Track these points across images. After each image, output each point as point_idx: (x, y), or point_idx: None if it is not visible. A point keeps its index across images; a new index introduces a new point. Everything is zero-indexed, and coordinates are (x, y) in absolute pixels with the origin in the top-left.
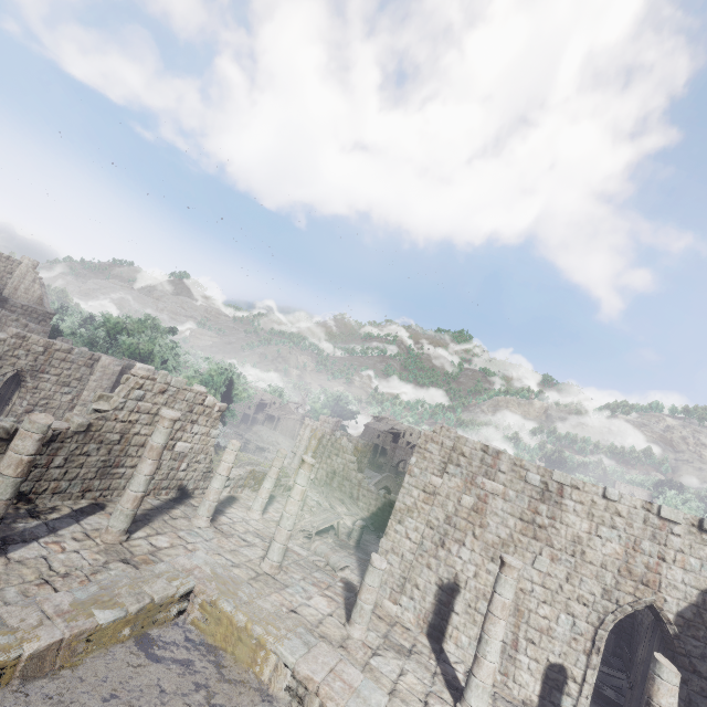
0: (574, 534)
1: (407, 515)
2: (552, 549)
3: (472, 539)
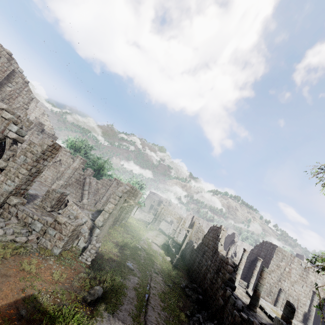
0: (311, 280)
1: (271, 272)
2: (306, 284)
3: (287, 280)
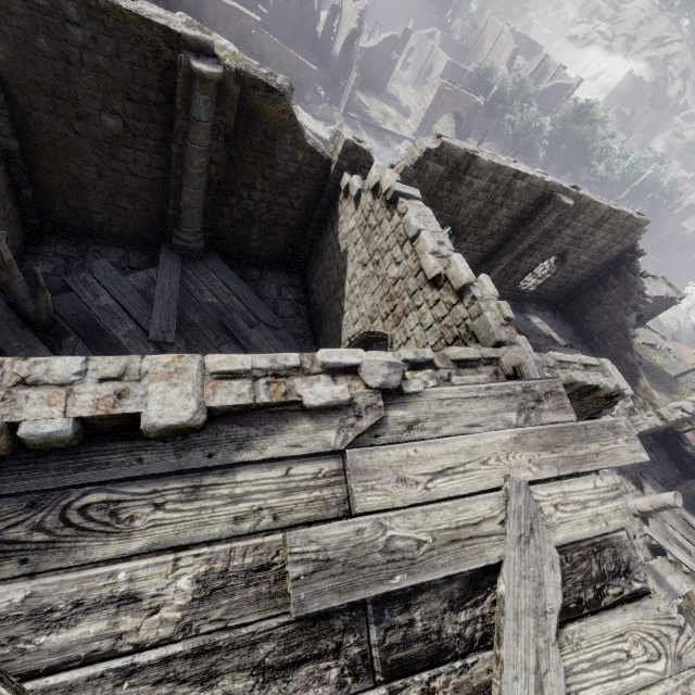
0: None
1: None
2: None
3: None
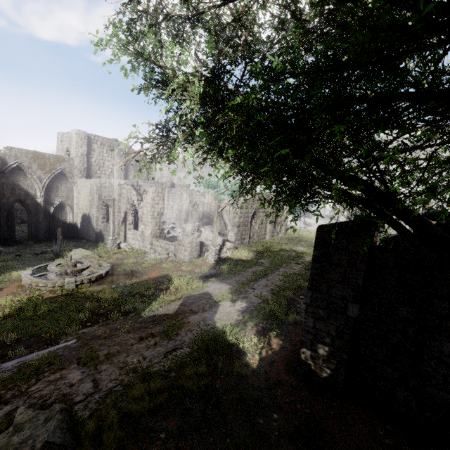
0: None
1: None
2: None
3: None
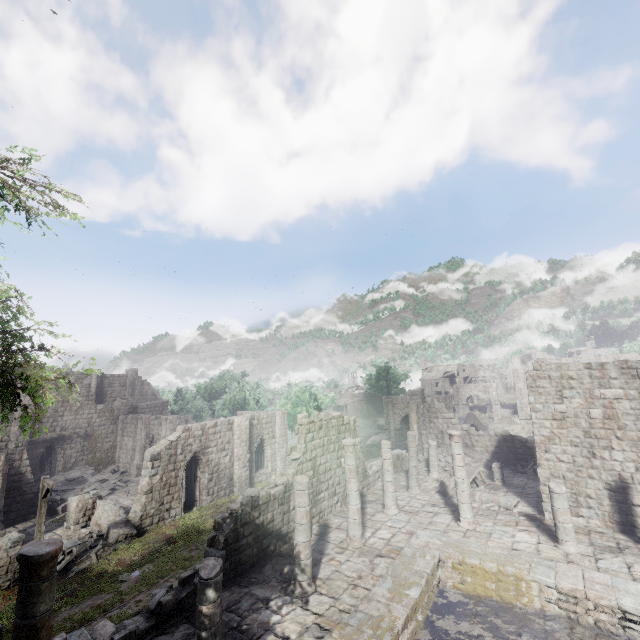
0: None
1: (549, 444)
2: None
3: (617, 442)
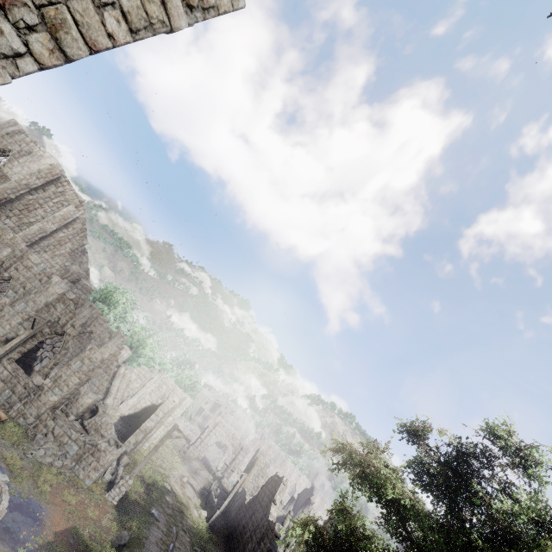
0: None
1: None
2: None
3: None
